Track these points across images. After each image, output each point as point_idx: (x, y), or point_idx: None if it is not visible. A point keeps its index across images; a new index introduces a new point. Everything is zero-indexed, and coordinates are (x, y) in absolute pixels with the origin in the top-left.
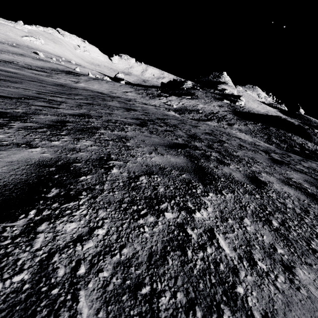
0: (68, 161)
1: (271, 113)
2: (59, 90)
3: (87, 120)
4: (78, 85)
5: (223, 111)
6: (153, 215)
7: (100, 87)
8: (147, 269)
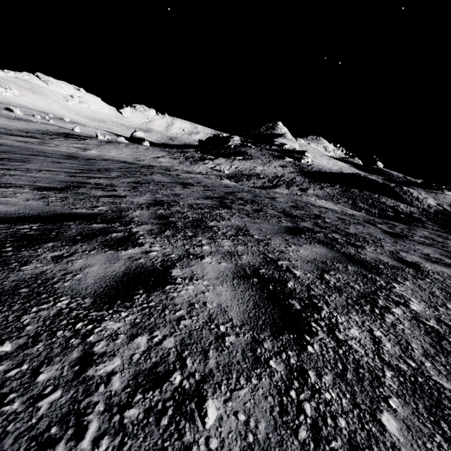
0: (251, 269)
1: (345, 169)
2: (82, 166)
3: (175, 210)
4: (90, 154)
5: (288, 172)
6: (387, 313)
7: (120, 153)
8: (444, 356)
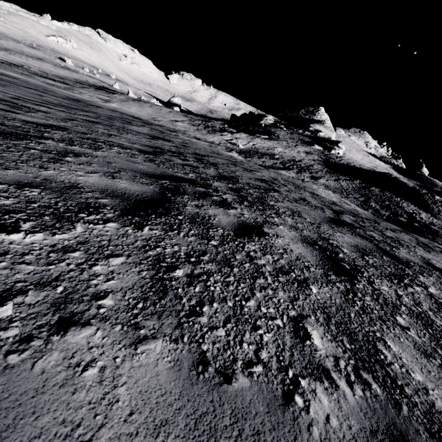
0: None
1: (381, 169)
2: (63, 103)
3: (45, 130)
4: (107, 105)
5: (310, 159)
6: None
7: (140, 110)
8: None
